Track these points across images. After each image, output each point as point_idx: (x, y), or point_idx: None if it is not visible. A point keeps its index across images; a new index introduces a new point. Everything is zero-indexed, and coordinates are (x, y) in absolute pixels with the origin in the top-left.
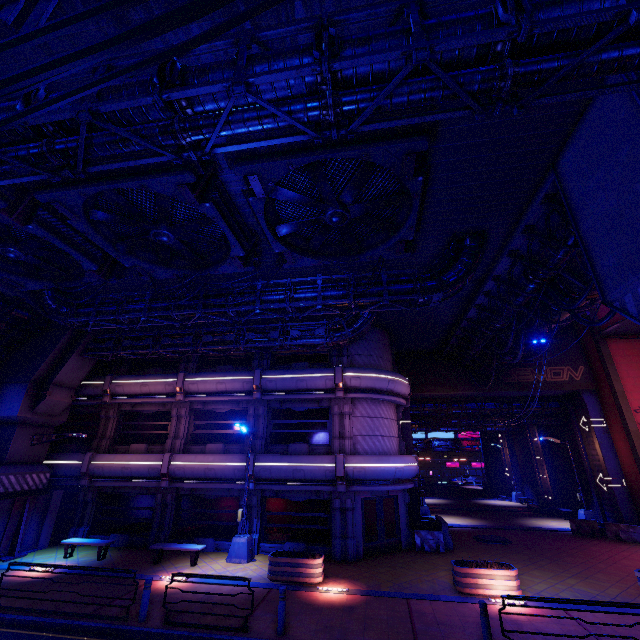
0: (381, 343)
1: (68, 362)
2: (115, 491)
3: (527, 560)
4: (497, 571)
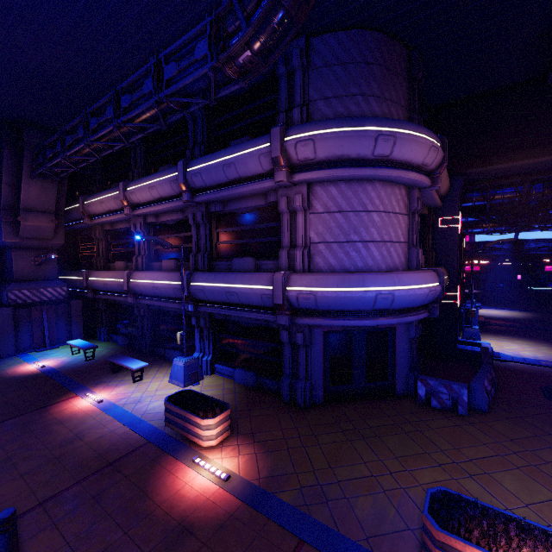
0: (378, 66)
1: (23, 186)
2: (116, 302)
3: None
4: None
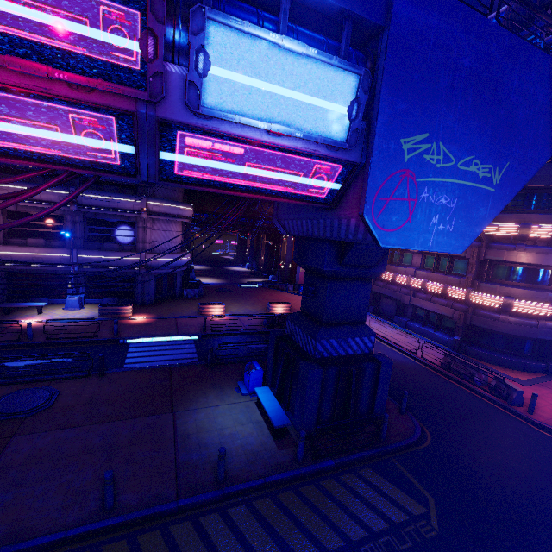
0: None
1: None
2: None
3: (235, 299)
4: (217, 306)
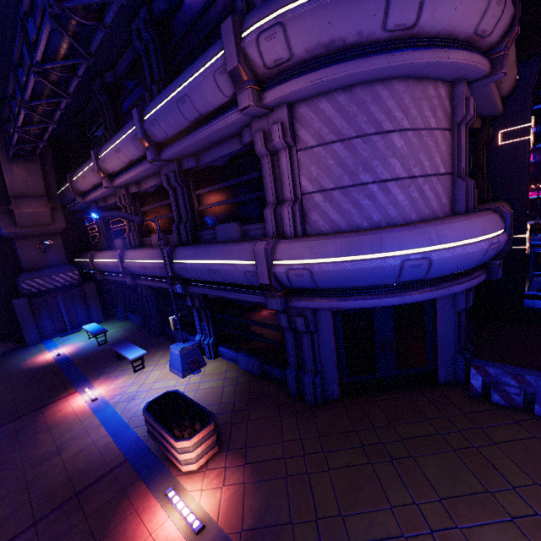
0: None
1: (5, 171)
2: (125, 281)
3: None
4: None
